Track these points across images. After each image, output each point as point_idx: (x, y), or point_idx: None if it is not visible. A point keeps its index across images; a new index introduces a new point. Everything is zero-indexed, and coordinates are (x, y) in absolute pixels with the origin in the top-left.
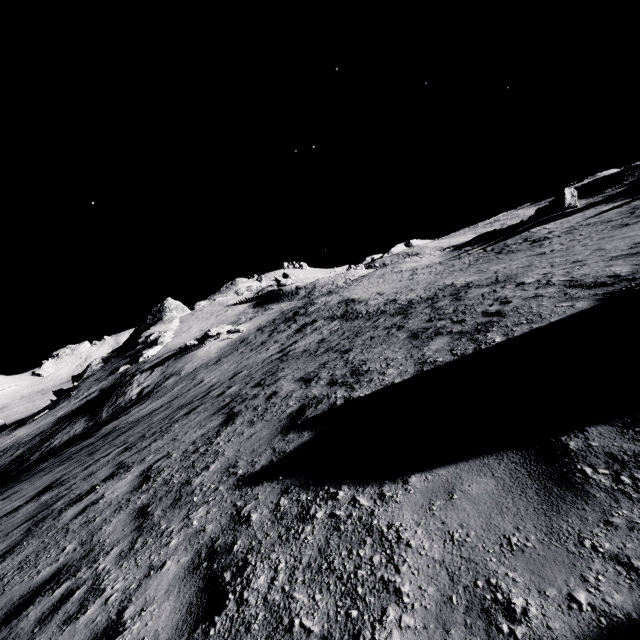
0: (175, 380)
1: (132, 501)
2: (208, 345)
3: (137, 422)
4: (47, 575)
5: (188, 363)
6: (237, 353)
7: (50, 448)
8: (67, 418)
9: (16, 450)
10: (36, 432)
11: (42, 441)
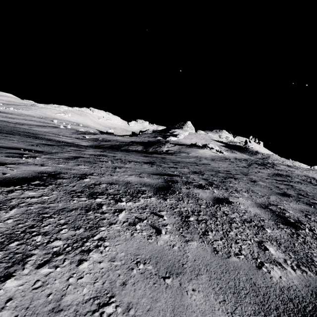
0: (186, 155)
1: (315, 243)
2: (205, 150)
3: (180, 162)
4: (302, 292)
5: (193, 152)
6: (226, 163)
7: (128, 149)
8: (135, 142)
9: (116, 142)
10: (124, 141)
11: (125, 145)
